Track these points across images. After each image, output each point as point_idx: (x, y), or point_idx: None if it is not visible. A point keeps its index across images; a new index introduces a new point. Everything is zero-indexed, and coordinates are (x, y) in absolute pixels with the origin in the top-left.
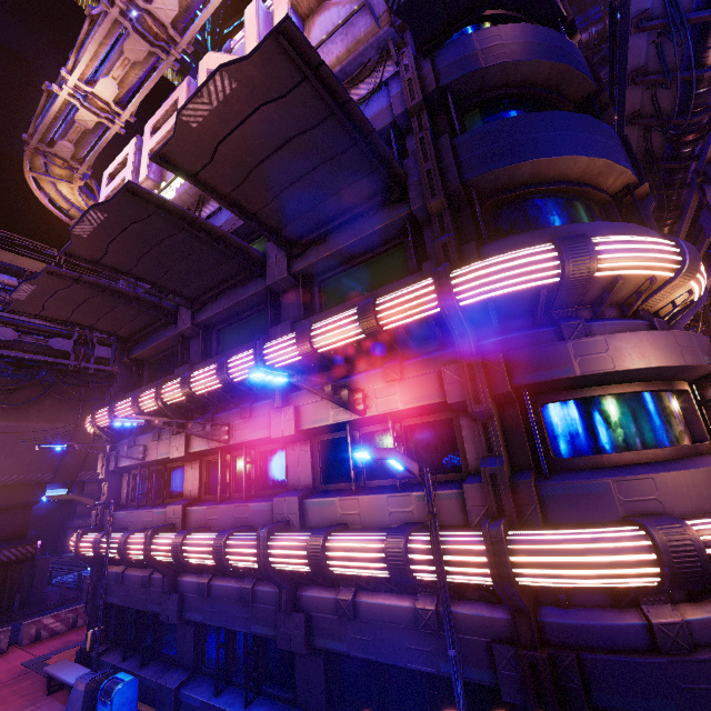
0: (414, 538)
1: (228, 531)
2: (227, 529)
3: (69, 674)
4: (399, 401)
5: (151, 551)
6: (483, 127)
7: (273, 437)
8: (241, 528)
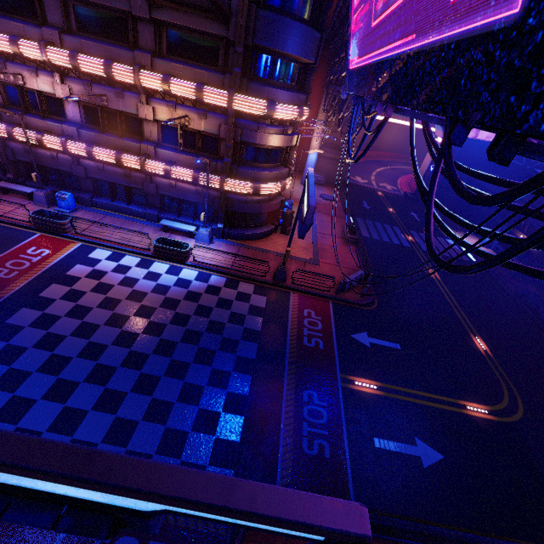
0: (202, 174)
1: (121, 153)
2: (118, 151)
3: (20, 189)
4: (203, 128)
5: (68, 148)
6: (271, 15)
7: (140, 117)
8: (125, 152)
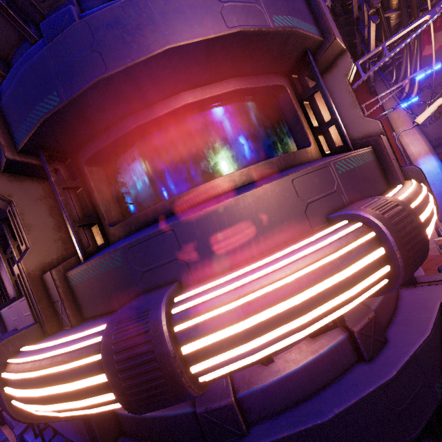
0: None
1: None
2: None
3: None
4: None
5: None
6: None
7: None
8: None
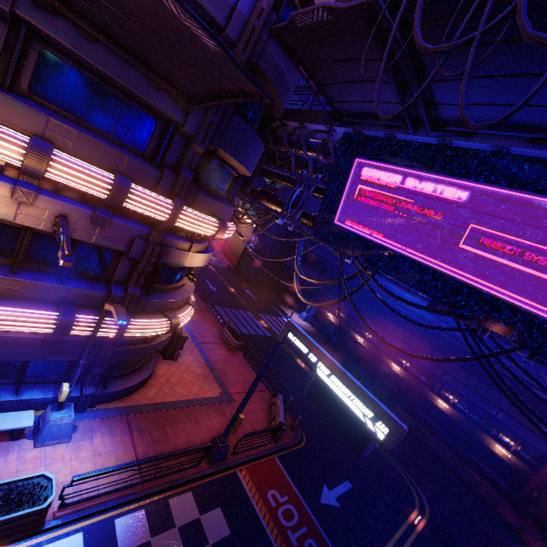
0: (80, 320)
1: None
2: None
3: None
4: (95, 238)
5: None
6: (246, 124)
7: None
8: None
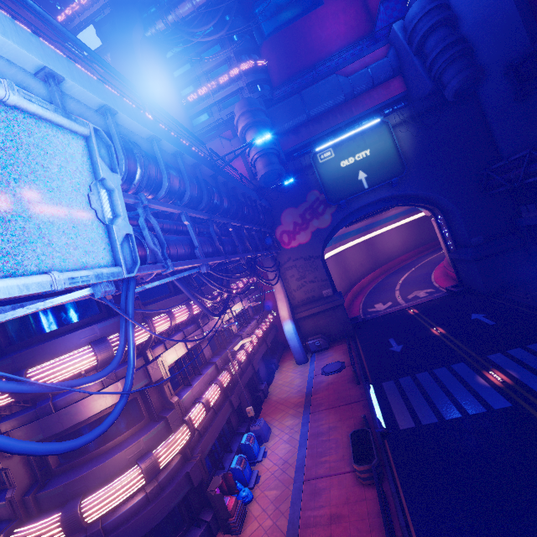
0: None
1: None
2: None
3: None
4: None
5: None
6: None
7: None
8: None
